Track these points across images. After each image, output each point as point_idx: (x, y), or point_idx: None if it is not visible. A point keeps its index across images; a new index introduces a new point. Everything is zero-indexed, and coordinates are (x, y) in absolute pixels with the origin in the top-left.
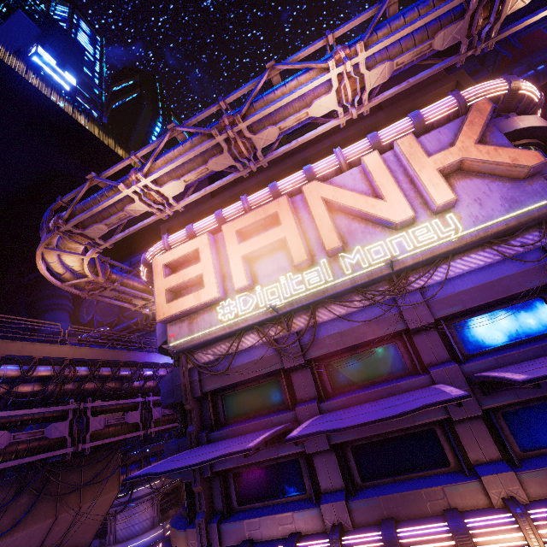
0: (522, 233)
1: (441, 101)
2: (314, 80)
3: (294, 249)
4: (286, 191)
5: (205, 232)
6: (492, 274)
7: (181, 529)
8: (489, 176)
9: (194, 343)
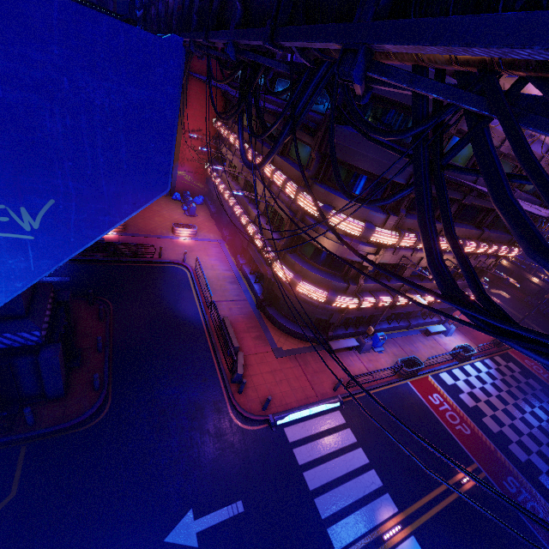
0: None
1: None
2: None
3: None
4: None
5: None
6: None
7: (380, 213)
8: None
9: None
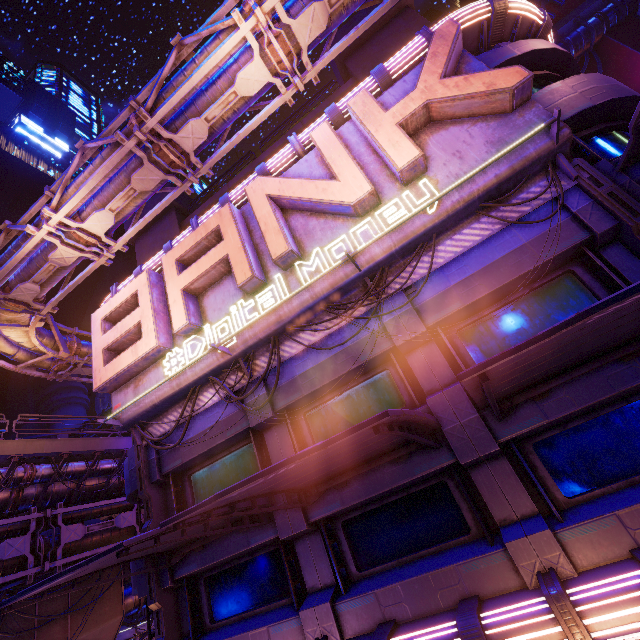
0: (526, 187)
1: (407, 45)
2: (223, 44)
3: (237, 267)
4: (240, 201)
5: (144, 270)
6: (496, 252)
7: None
8: (468, 119)
9: (140, 411)
